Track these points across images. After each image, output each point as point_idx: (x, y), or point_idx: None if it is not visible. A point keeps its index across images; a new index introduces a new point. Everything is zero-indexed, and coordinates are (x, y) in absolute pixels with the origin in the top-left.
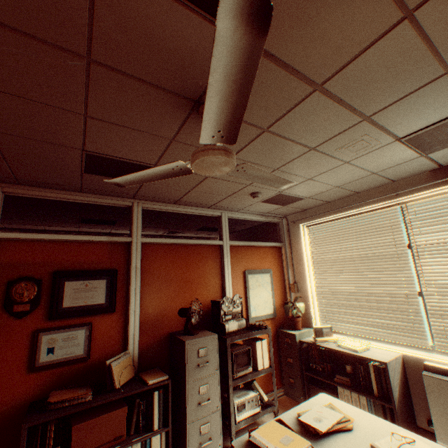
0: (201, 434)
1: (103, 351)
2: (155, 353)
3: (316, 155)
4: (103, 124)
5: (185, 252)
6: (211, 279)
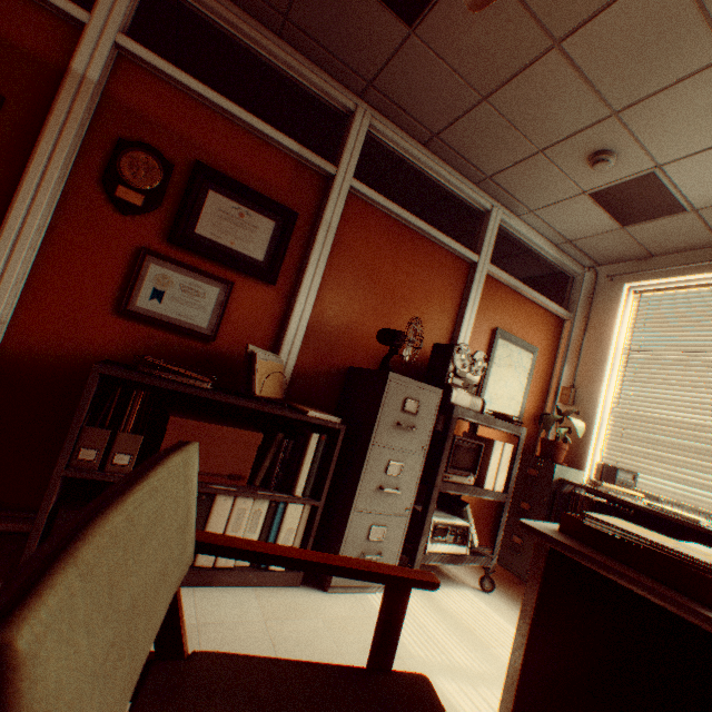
0: (368, 539)
1: (237, 342)
2: (316, 390)
3: None
4: None
5: (411, 245)
6: (438, 315)
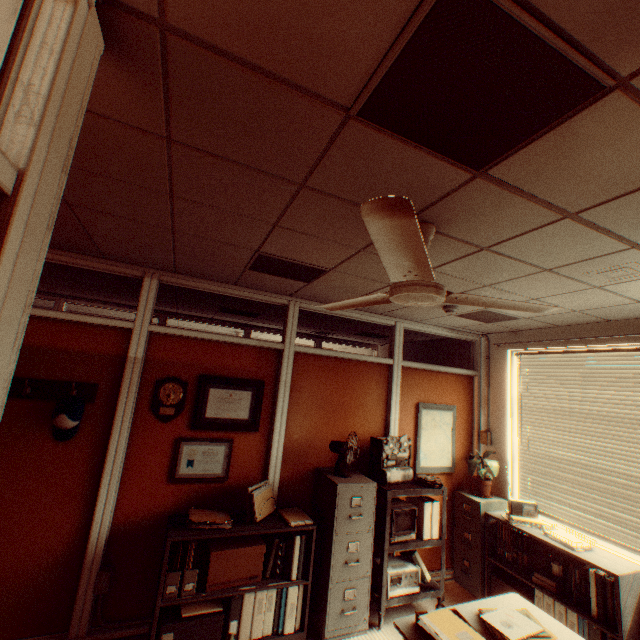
0: (345, 599)
1: (241, 474)
2: (296, 489)
3: (550, 276)
4: (290, 233)
5: (343, 369)
6: (372, 408)
